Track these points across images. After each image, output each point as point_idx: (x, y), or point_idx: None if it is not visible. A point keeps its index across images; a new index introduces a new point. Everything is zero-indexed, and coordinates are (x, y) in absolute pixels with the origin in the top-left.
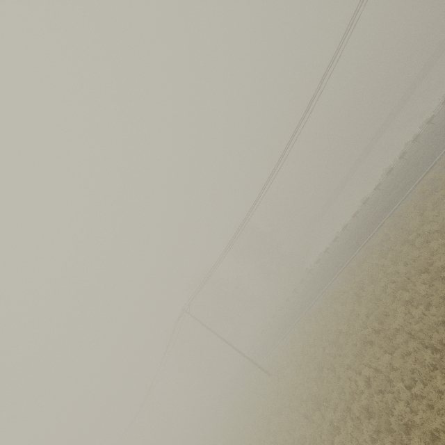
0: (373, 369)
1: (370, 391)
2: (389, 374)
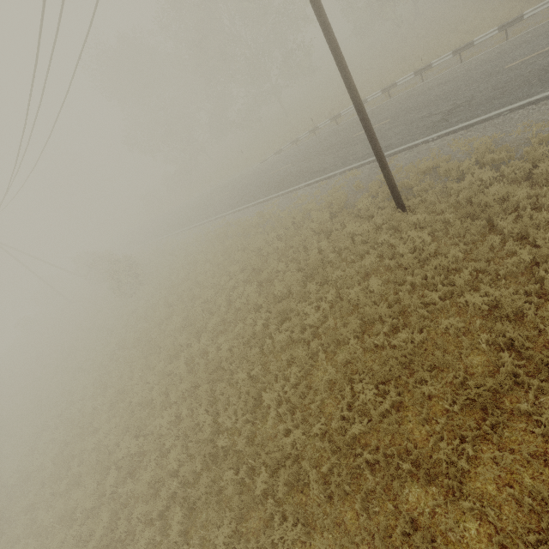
0: None
1: None
2: None
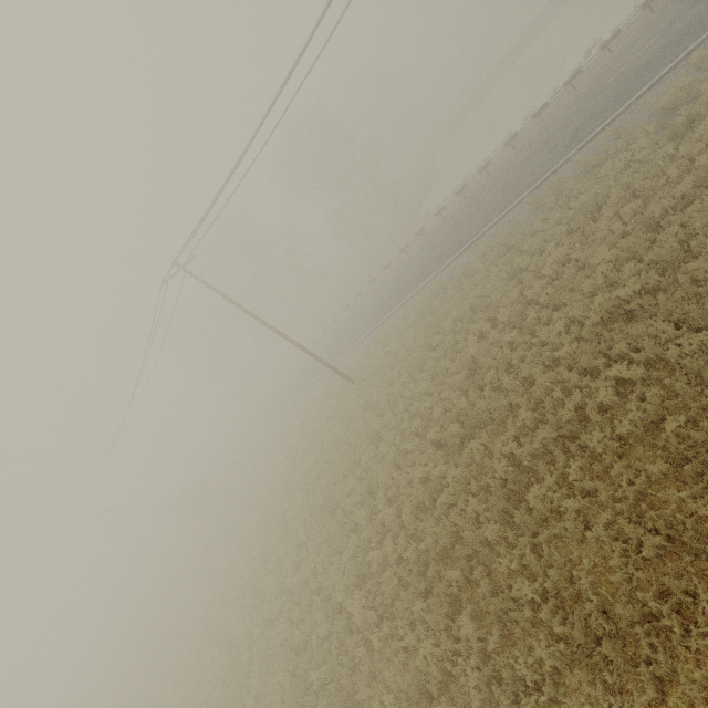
0: (642, 365)
1: (648, 407)
2: (700, 373)
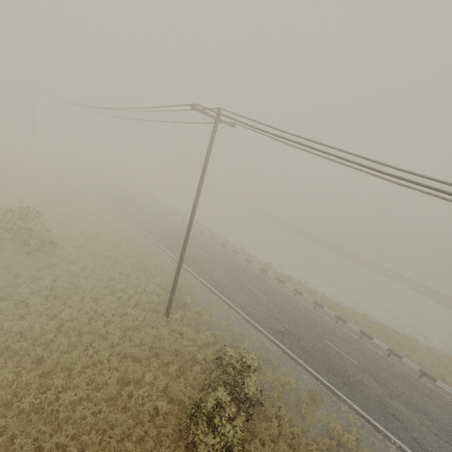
0: None
1: None
2: None
